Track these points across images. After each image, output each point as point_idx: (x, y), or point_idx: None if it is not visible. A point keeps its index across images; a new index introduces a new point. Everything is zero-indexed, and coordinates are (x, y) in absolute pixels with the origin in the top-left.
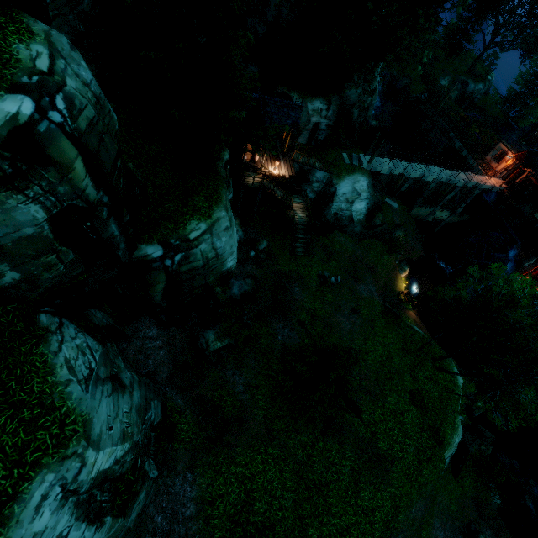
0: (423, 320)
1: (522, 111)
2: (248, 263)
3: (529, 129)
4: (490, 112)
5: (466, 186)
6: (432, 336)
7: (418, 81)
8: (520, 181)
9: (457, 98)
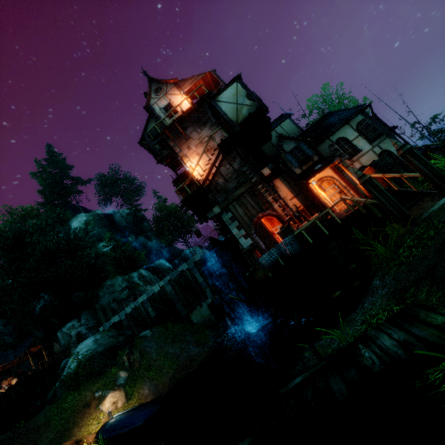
0: None
1: None
2: None
3: None
4: None
5: (200, 260)
6: None
7: None
8: None
9: None
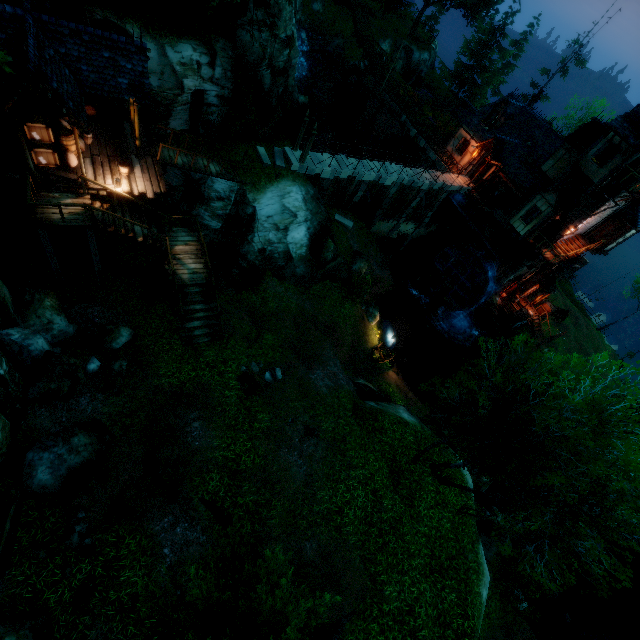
0: (406, 378)
1: (472, 90)
2: (83, 391)
3: (491, 110)
4: (439, 91)
5: (432, 188)
6: (420, 398)
7: (353, 42)
8: (488, 178)
9: (403, 71)
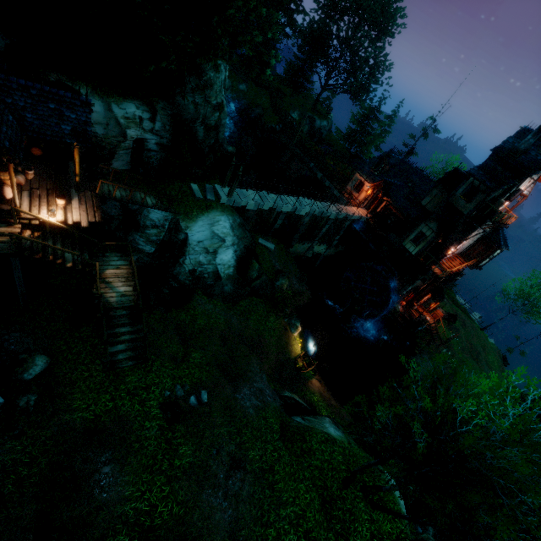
0: (328, 385)
1: (361, 147)
2: None
3: (378, 160)
4: (337, 147)
5: (338, 217)
6: (342, 404)
7: (270, 112)
8: (381, 210)
9: (308, 133)
